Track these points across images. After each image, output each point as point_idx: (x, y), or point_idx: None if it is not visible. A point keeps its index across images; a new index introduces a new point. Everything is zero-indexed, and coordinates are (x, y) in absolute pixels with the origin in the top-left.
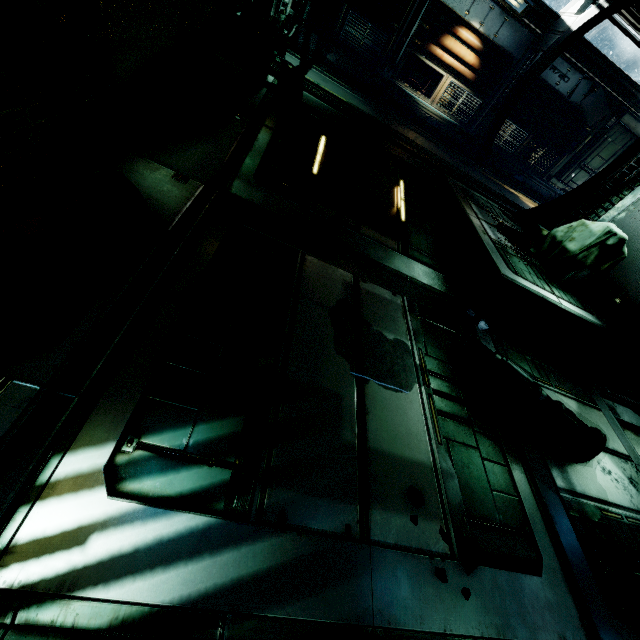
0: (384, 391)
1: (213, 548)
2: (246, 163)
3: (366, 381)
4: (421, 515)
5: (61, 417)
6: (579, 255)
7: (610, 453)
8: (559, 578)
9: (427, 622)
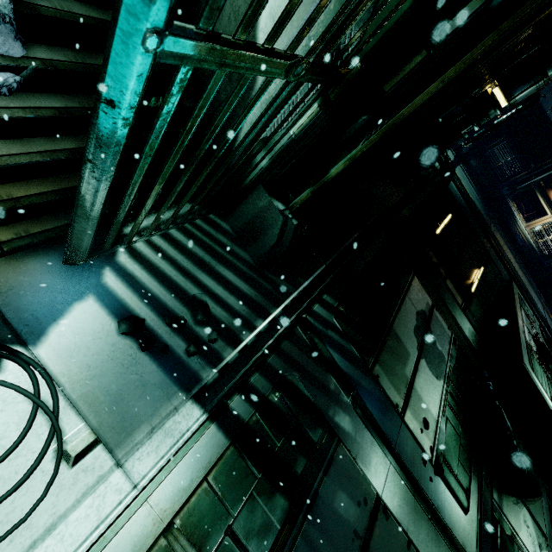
0: (428, 369)
1: (356, 365)
2: (406, 208)
3: (422, 357)
4: (425, 432)
5: (327, 279)
6: None
7: (534, 520)
8: (474, 526)
9: (413, 469)
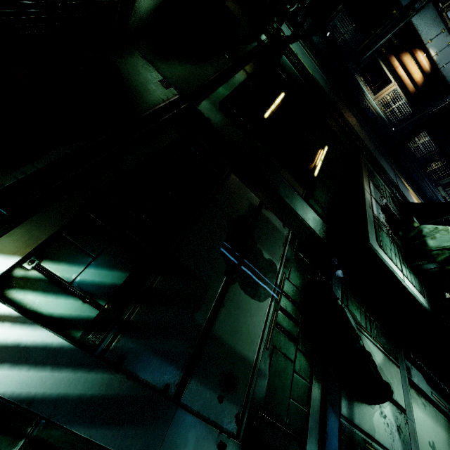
0: (243, 294)
1: (56, 364)
2: (218, 91)
3: (233, 282)
4: (227, 397)
5: None
6: (434, 251)
7: (392, 402)
8: None
9: None
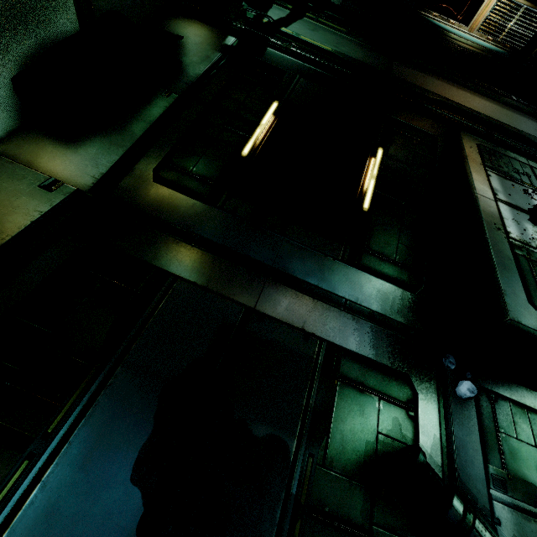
0: None
1: None
2: (149, 153)
3: None
4: None
5: None
6: None
7: None
8: None
9: None
